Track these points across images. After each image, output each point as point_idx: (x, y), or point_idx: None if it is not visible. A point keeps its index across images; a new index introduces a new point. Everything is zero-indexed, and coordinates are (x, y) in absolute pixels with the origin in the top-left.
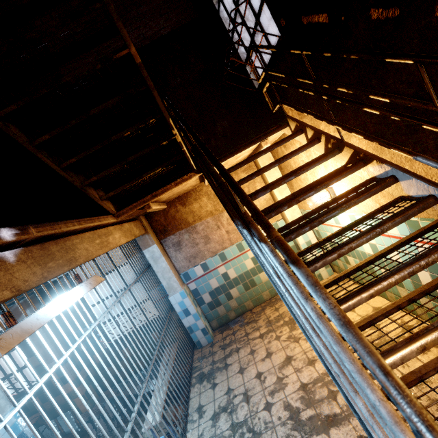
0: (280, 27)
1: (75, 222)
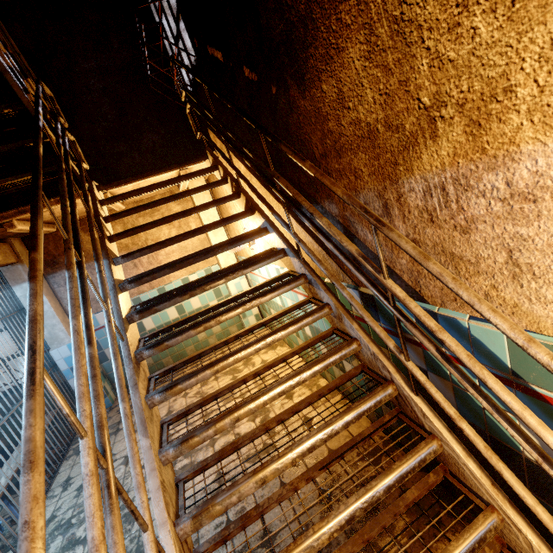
0: (194, 46)
1: None
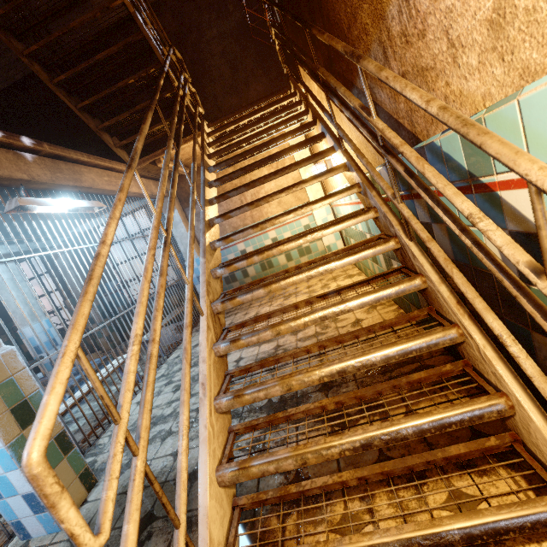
0: None
1: (85, 155)
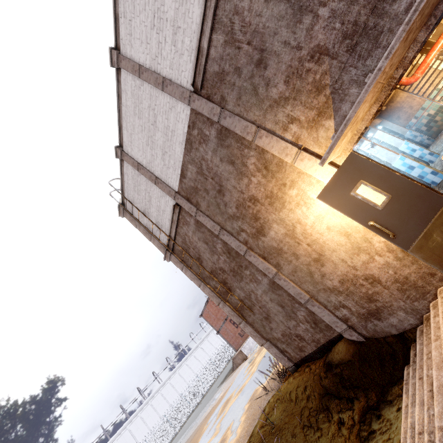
0: None
1: None
